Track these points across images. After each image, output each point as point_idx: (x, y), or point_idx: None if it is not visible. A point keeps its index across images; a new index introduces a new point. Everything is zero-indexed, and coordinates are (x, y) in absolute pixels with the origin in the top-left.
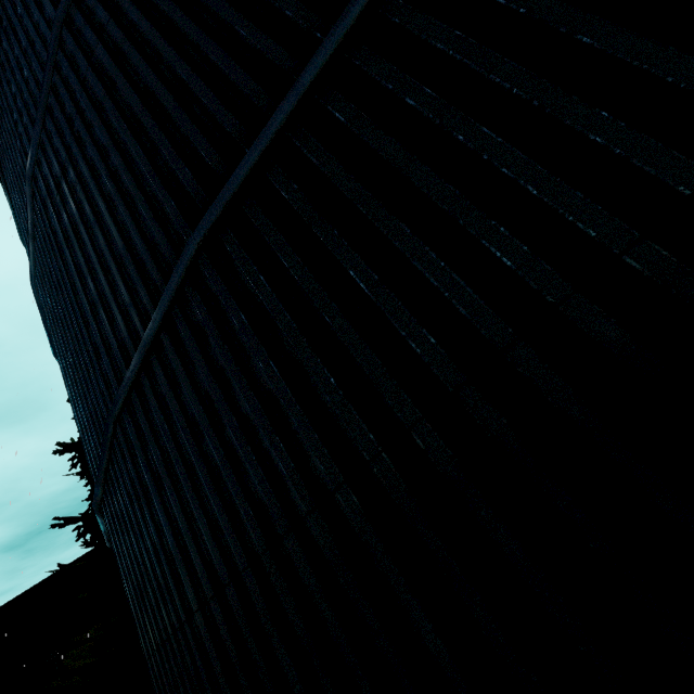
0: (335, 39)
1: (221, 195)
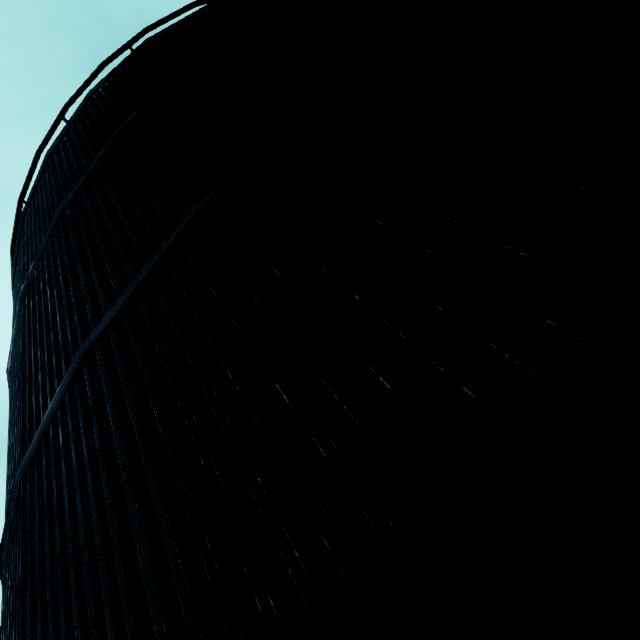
0: (61, 391)
1: (26, 454)
